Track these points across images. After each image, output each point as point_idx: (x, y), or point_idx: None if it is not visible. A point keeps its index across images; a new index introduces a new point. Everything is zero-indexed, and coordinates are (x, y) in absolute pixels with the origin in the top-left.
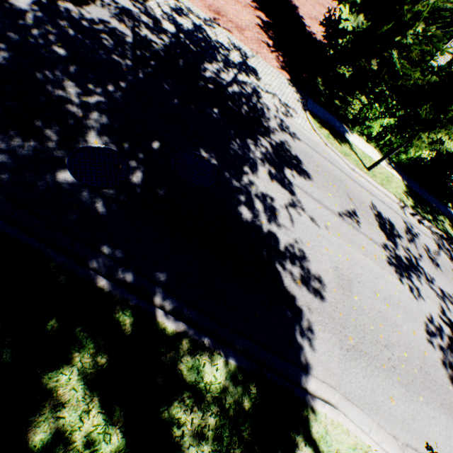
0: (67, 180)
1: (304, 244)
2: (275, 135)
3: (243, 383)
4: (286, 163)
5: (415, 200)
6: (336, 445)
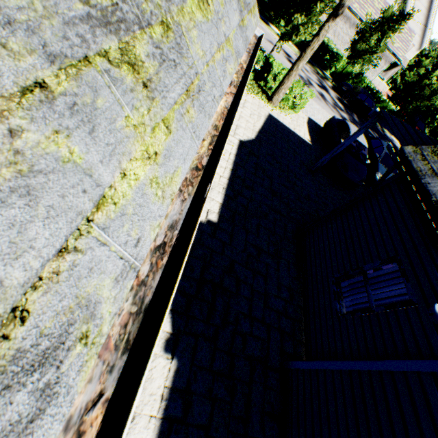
0: None
1: None
2: None
3: None
4: None
5: None
6: None
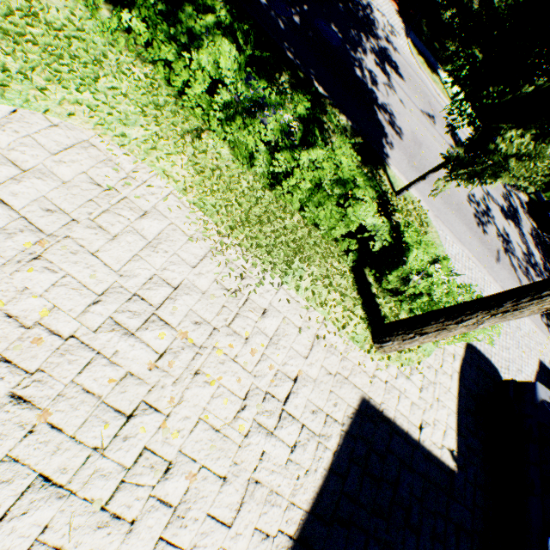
0: (263, 3)
1: (393, 110)
2: (381, 42)
3: (354, 133)
4: (387, 63)
5: None
6: (398, 185)
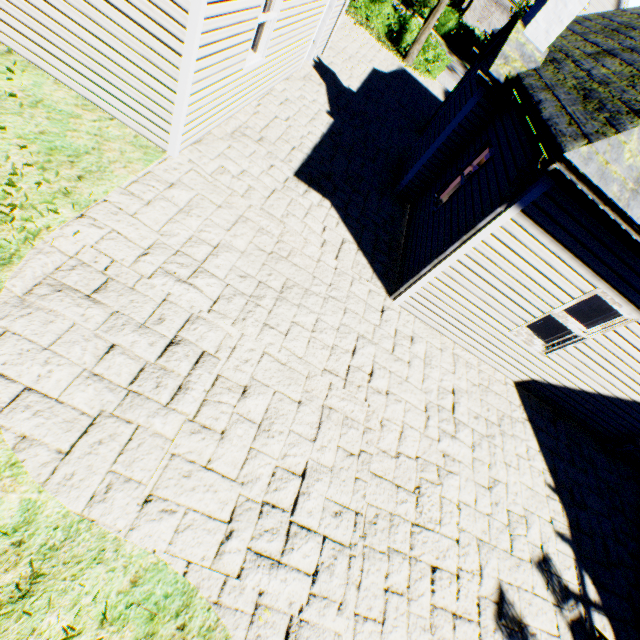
0: None
1: None
2: None
3: None
4: None
5: (449, 50)
6: None
